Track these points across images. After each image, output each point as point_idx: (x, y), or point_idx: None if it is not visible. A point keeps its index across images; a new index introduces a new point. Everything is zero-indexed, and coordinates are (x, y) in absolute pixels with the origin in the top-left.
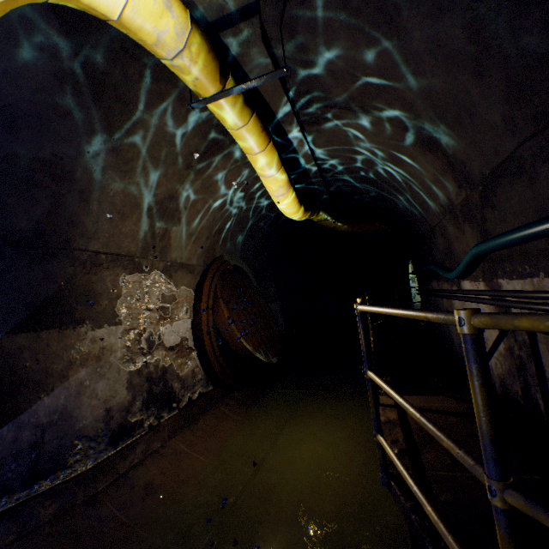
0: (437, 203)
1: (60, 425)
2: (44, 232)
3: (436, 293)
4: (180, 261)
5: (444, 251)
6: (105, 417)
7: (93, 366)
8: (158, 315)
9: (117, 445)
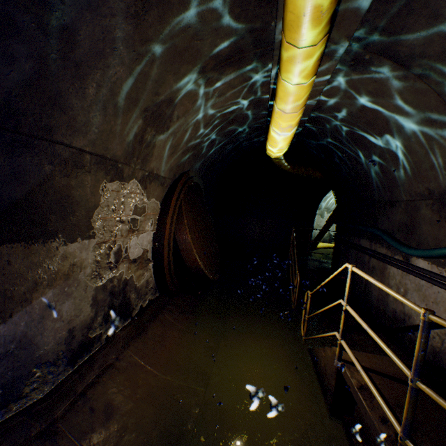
0: (423, 185)
1: (16, 355)
2: (16, 108)
3: (363, 250)
4: (156, 172)
5: (400, 225)
6: (66, 338)
7: (61, 286)
8: (128, 227)
9: (75, 364)
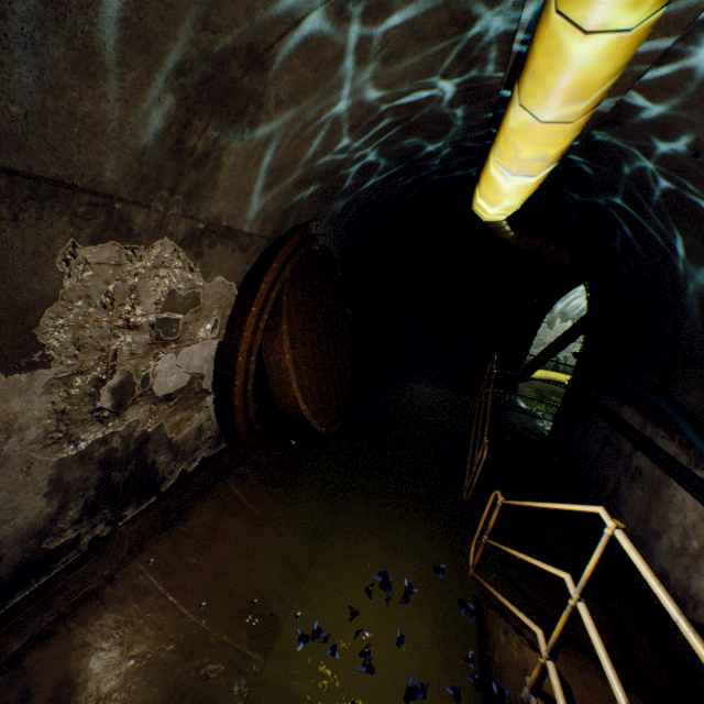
0: None
1: None
2: None
3: (623, 428)
4: (227, 223)
5: None
6: None
7: None
8: (151, 337)
9: (6, 602)
